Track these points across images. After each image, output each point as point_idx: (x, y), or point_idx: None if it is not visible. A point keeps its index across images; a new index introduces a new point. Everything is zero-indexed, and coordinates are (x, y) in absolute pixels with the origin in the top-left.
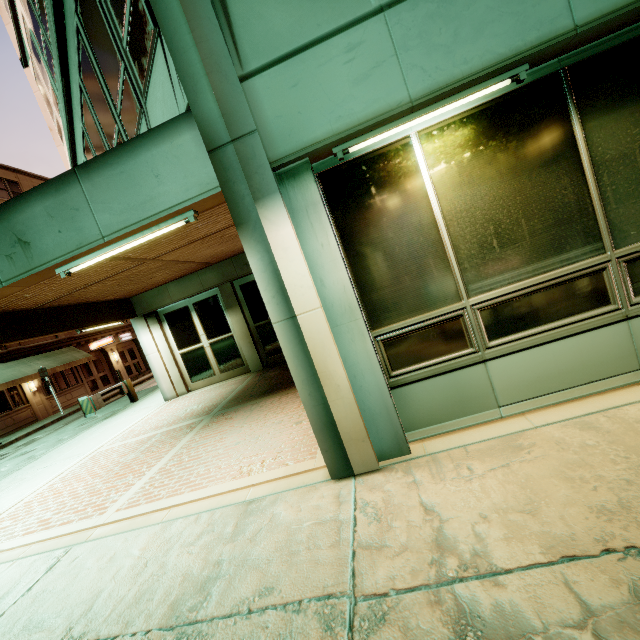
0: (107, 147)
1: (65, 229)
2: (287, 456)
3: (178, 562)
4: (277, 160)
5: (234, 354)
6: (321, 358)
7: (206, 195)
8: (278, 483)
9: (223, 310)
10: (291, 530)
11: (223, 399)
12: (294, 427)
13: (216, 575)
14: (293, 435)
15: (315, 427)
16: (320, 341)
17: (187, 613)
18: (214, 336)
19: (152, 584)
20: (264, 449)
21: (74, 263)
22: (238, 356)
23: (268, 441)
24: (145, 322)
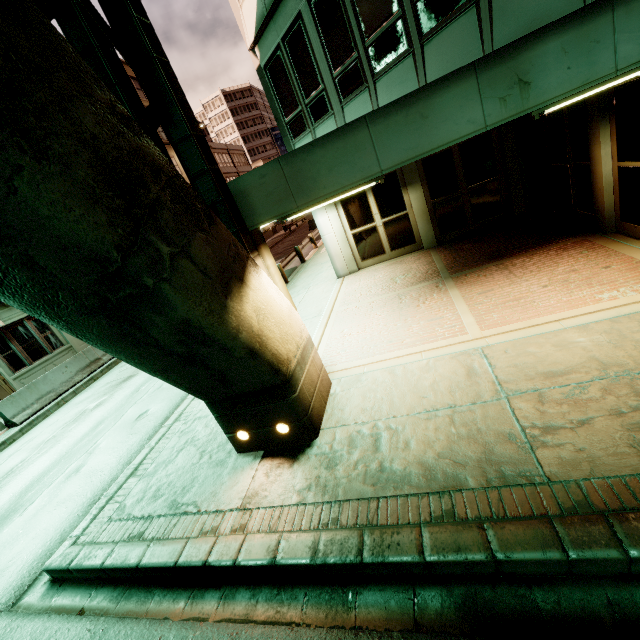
0: None
1: (575, 65)
2: None
3: None
4: None
5: (407, 232)
6: None
7: None
8: None
9: (400, 187)
10: None
11: (434, 268)
12: (608, 270)
13: None
14: (620, 274)
15: None
16: None
17: None
18: (388, 215)
19: None
20: (598, 285)
21: (555, 103)
22: (410, 234)
23: (591, 280)
24: None
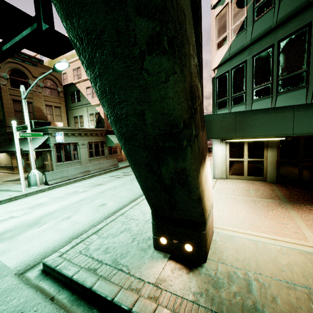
0: (312, 58)
1: None
2: None
3: None
4: None
5: (259, 169)
6: None
7: None
8: None
9: (264, 147)
10: None
11: (275, 193)
12: None
13: None
14: None
15: None
16: None
17: None
18: (252, 158)
19: None
20: None
21: None
22: (261, 171)
23: None
24: (220, 141)
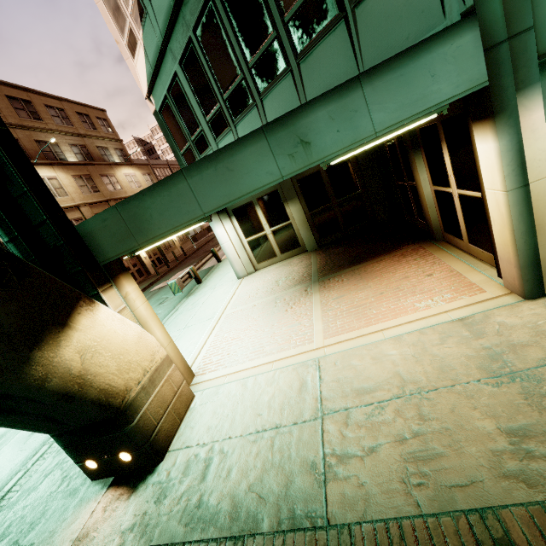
0: (239, 55)
1: (343, 129)
2: (453, 294)
3: (444, 352)
4: (545, 53)
5: (292, 238)
6: (541, 214)
7: (473, 89)
8: (471, 308)
9: (282, 202)
10: (529, 327)
11: (309, 271)
12: (429, 278)
13: (494, 353)
14: (437, 282)
15: (523, 265)
16: (544, 202)
17: (500, 370)
18: (275, 225)
19: (439, 363)
20: (420, 293)
21: (336, 157)
22: (296, 240)
23: (415, 288)
24: (218, 217)
